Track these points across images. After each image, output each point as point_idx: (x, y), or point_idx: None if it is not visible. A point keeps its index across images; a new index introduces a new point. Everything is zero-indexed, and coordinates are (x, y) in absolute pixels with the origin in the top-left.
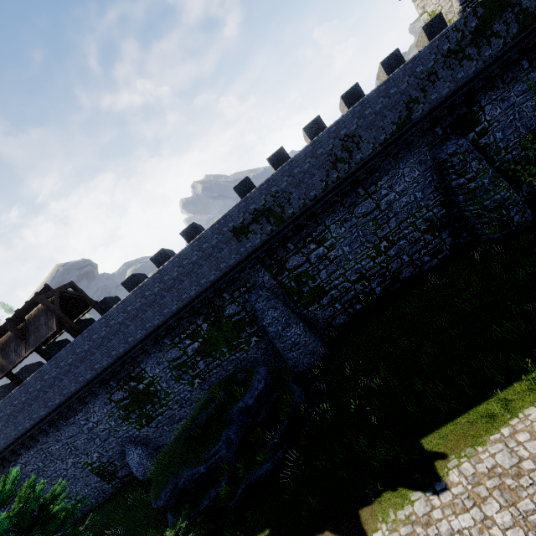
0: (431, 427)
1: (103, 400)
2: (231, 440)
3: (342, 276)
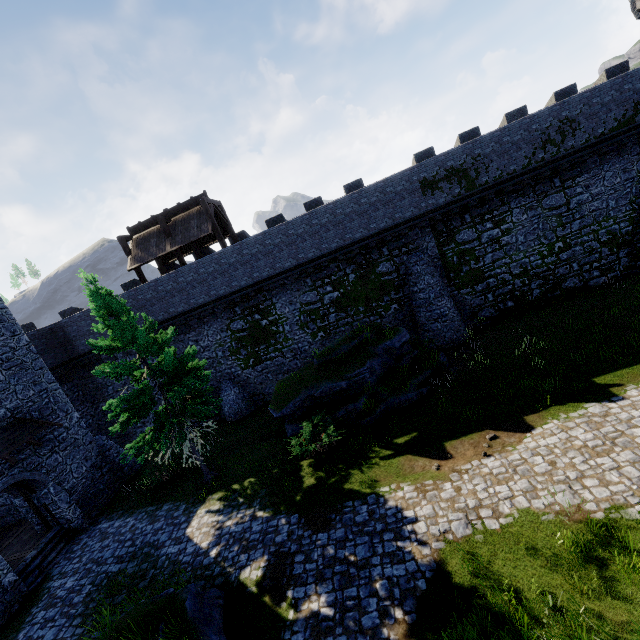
0: (604, 372)
1: (221, 325)
2: (374, 369)
3: (506, 266)
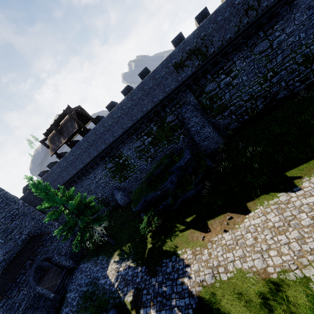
0: (293, 167)
1: (102, 168)
2: (173, 181)
3: (239, 97)
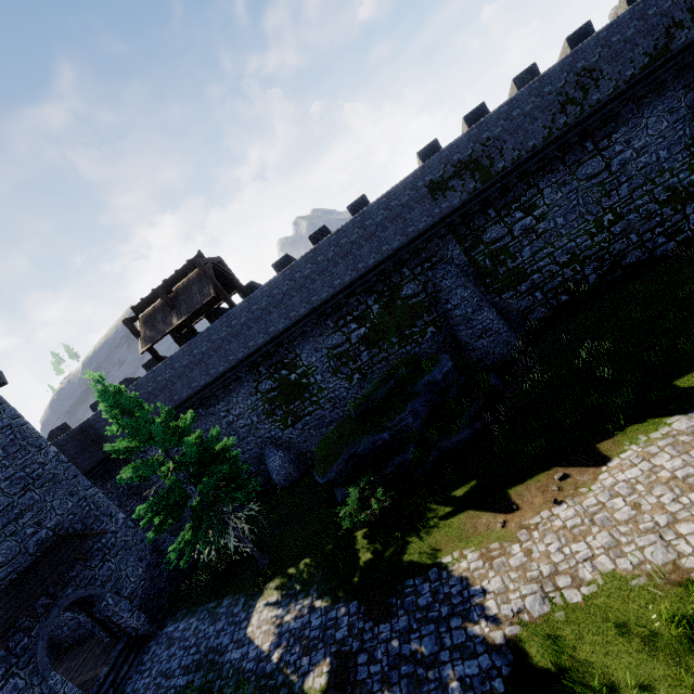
0: (687, 370)
1: (248, 389)
2: (418, 411)
3: (550, 257)
